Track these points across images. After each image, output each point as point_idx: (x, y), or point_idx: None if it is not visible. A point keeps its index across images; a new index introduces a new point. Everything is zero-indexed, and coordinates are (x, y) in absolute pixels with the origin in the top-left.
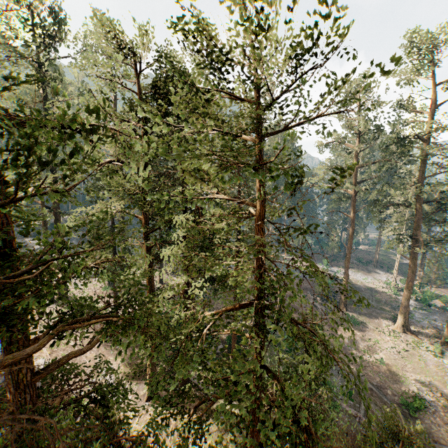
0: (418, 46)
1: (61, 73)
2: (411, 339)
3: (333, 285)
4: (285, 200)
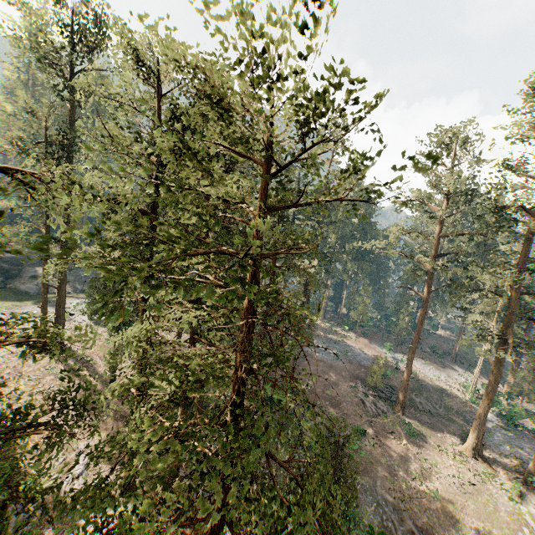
0: (534, 94)
1: (108, 83)
2: (482, 468)
3: (393, 378)
4: (348, 262)
